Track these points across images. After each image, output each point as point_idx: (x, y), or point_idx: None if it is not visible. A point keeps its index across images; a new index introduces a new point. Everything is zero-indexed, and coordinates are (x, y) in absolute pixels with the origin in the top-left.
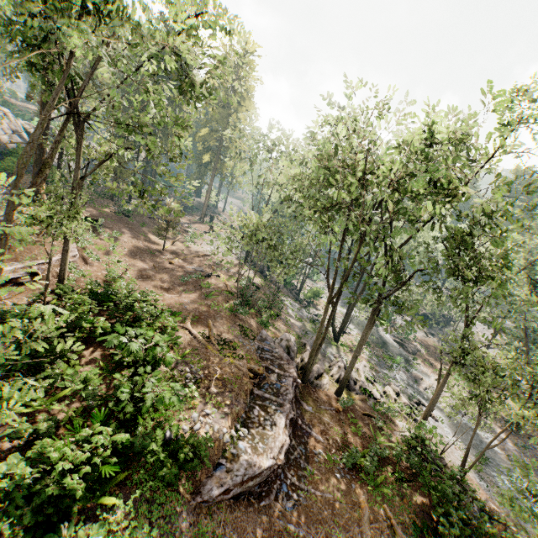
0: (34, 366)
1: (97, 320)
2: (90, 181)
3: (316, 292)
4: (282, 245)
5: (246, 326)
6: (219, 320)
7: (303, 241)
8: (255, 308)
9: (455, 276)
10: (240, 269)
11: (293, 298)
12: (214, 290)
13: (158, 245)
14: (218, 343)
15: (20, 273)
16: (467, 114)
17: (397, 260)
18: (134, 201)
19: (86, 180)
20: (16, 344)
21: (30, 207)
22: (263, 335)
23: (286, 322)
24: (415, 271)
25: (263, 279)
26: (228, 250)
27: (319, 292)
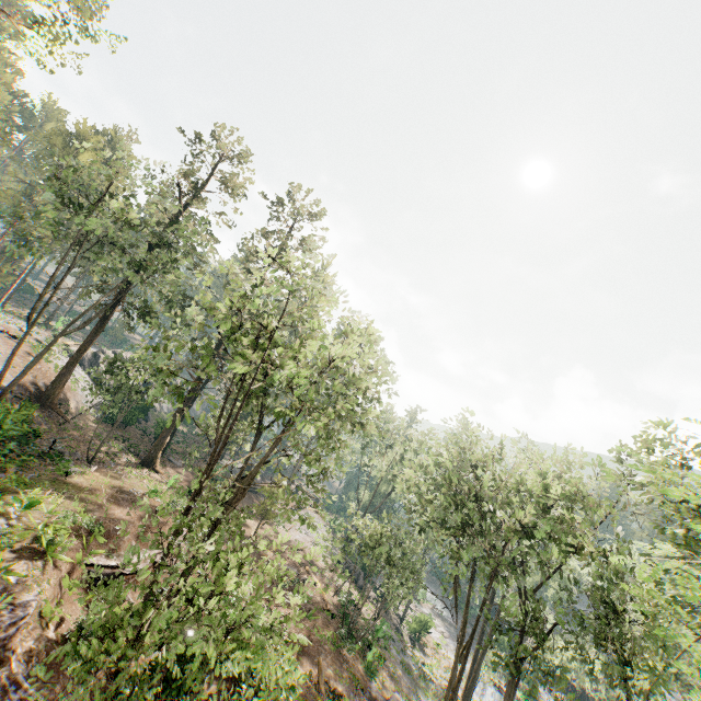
0: (185, 692)
1: (226, 640)
2: (182, 432)
3: (423, 623)
4: (401, 560)
5: (353, 671)
6: (325, 657)
7: (417, 549)
8: (360, 642)
9: (597, 643)
10: (335, 574)
11: (395, 629)
12: (313, 606)
13: (248, 528)
14: (328, 694)
15: (147, 563)
16: (576, 483)
17: (532, 610)
18: (224, 461)
19: (179, 429)
20: (182, 662)
21: (143, 470)
22: (372, 691)
23: (392, 671)
24: (554, 626)
25: (359, 592)
26: (339, 555)
27: (428, 622)
